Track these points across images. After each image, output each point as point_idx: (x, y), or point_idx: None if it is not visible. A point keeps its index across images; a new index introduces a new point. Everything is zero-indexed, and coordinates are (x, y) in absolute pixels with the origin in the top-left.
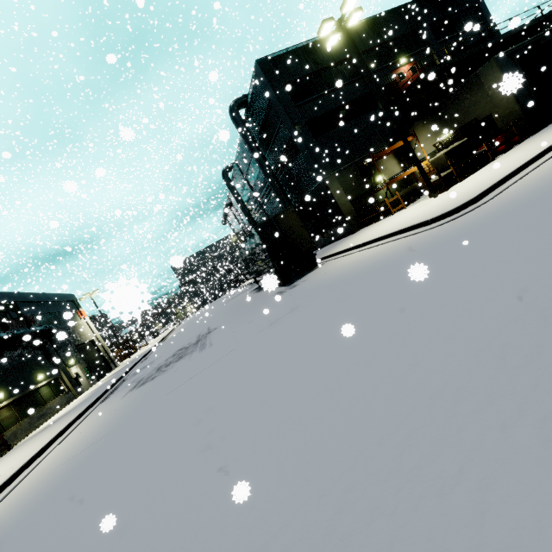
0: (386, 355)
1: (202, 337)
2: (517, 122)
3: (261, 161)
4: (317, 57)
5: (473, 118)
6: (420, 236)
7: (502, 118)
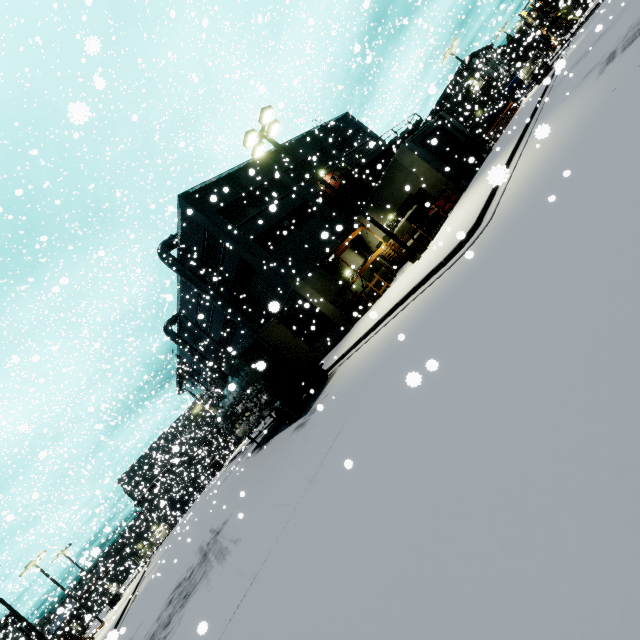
0: (633, 308)
1: (209, 546)
2: (447, 185)
3: (213, 295)
4: (242, 183)
5: (407, 195)
6: (447, 275)
7: (432, 187)
